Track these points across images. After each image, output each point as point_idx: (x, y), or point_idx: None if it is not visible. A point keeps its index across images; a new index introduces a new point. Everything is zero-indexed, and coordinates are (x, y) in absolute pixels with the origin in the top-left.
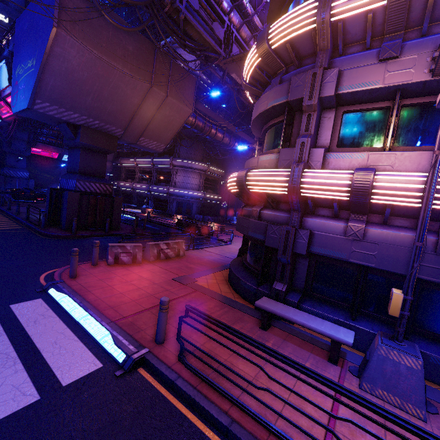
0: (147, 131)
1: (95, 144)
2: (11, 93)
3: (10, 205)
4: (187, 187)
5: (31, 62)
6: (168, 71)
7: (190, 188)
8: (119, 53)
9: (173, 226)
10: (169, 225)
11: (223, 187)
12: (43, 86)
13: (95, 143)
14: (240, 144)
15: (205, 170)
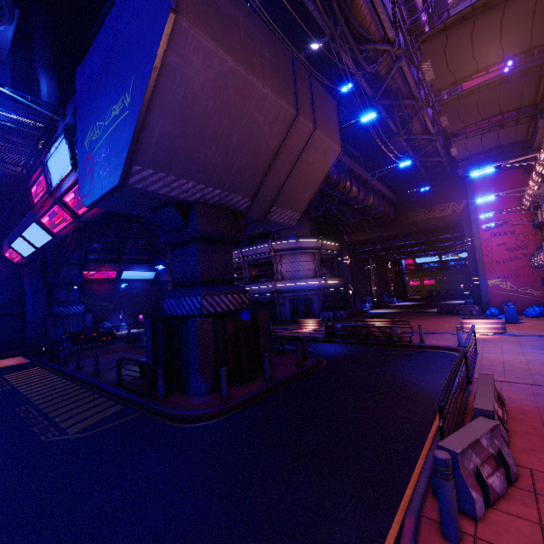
0: (281, 195)
1: (217, 229)
2: (78, 178)
3: (79, 361)
4: (300, 276)
5: (118, 106)
6: (309, 91)
7: (304, 276)
8: (256, 63)
9: (323, 339)
10: (316, 339)
11: (342, 266)
12: (145, 138)
13: (216, 227)
14: (375, 197)
15: (319, 248)
